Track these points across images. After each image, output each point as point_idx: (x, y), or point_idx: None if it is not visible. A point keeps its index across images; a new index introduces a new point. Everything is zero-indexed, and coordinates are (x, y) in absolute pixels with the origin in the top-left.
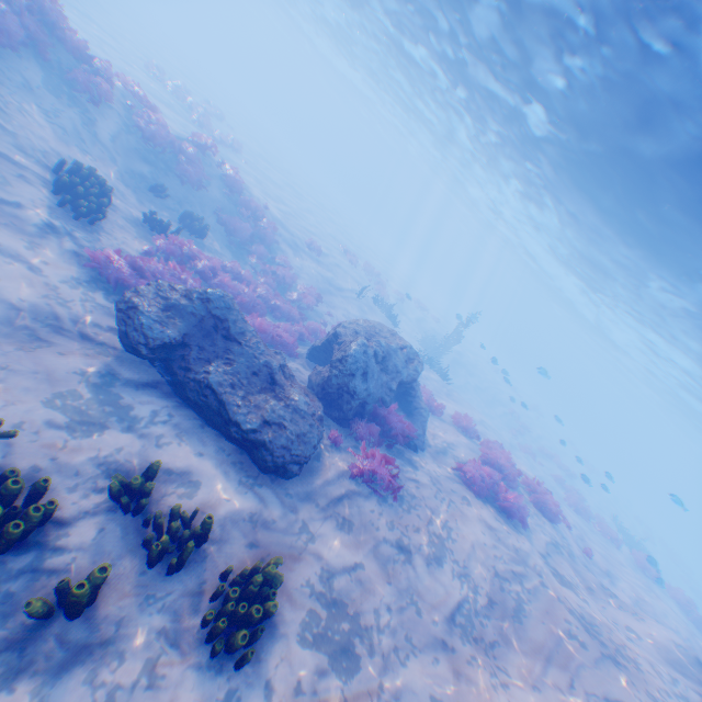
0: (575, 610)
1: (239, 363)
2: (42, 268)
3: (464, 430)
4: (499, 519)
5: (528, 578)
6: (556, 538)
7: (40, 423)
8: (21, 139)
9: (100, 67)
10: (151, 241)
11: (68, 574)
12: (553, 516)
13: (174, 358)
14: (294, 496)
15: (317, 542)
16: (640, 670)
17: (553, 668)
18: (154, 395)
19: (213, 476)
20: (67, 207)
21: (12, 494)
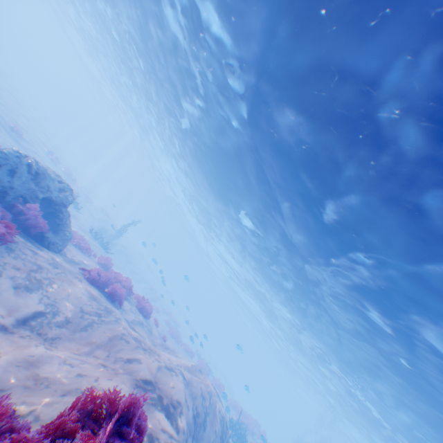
0: (134, 335)
1: None
2: None
3: (105, 267)
4: (104, 297)
5: (107, 316)
6: (146, 323)
7: None
8: None
9: None
10: None
11: None
12: (148, 314)
13: None
14: None
15: None
16: (159, 356)
17: (99, 349)
18: None
19: None
20: None
21: None
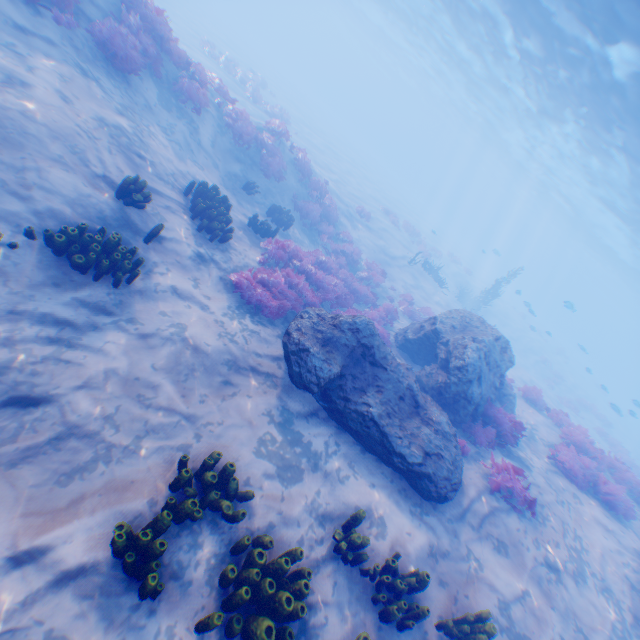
0: None
1: (386, 388)
2: (206, 303)
3: (533, 403)
4: (606, 514)
5: None
6: None
7: (258, 476)
8: (158, 168)
9: (196, 72)
10: (259, 246)
11: (327, 635)
12: (639, 498)
13: (332, 387)
14: (452, 520)
15: (485, 570)
16: None
17: None
18: (319, 424)
19: (390, 510)
20: (203, 231)
21: (286, 573)
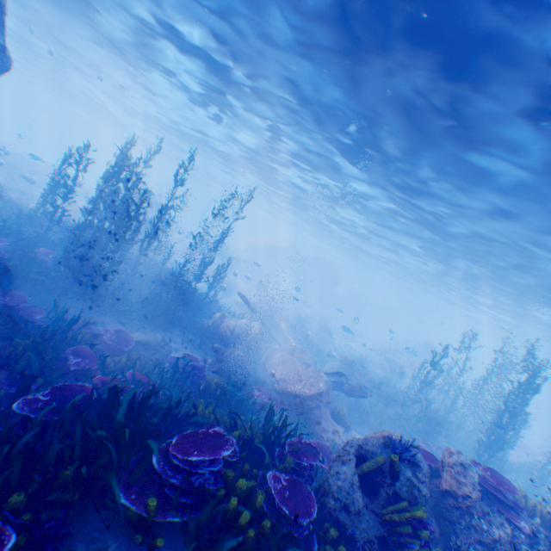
0: None
1: None
2: None
3: None
4: None
5: None
6: None
7: None
8: None
9: None
10: None
11: None
12: None
13: None
14: None
15: None
16: None
17: None
18: None
19: None
20: None
21: None
